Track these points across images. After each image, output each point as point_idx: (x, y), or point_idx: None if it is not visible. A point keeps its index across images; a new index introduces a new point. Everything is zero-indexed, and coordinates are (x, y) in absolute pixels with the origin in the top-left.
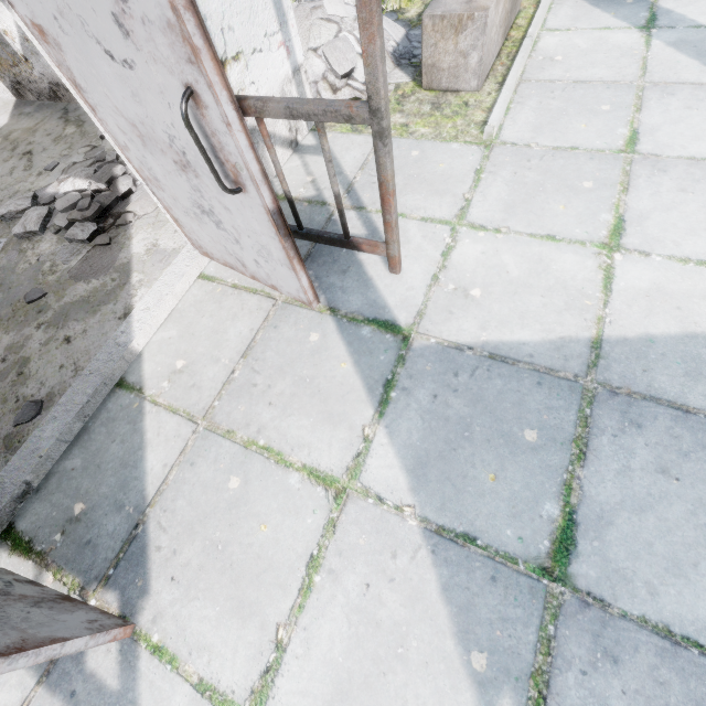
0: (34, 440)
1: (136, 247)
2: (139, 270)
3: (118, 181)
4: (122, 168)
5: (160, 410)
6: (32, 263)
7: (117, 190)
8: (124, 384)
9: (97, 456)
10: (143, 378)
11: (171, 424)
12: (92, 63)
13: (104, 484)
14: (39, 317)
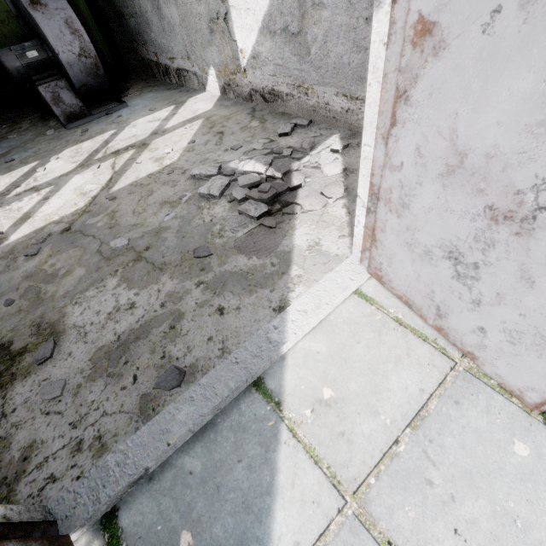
0: (167, 417)
1: (298, 239)
2: (299, 264)
3: (293, 174)
4: (298, 164)
5: (298, 448)
6: (205, 221)
7: (290, 181)
8: (261, 386)
9: (219, 470)
10: (283, 391)
11: (310, 477)
12: (490, 74)
13: (219, 521)
14: (200, 274)
